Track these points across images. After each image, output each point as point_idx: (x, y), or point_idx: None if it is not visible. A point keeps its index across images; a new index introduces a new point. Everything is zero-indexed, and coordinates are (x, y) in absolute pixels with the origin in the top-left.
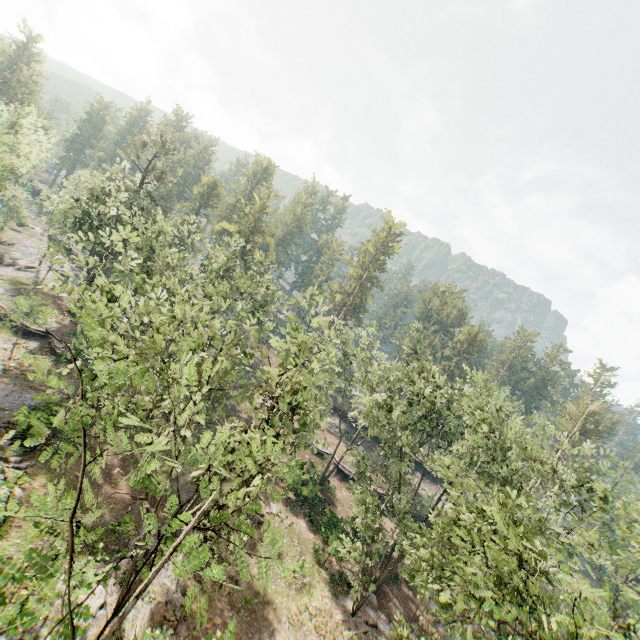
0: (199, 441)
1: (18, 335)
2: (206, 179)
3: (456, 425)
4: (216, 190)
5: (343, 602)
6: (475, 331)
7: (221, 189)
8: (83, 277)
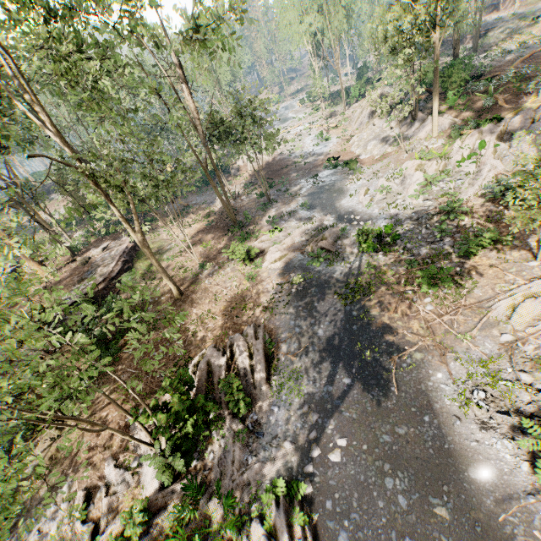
0: None
1: None
2: None
3: None
4: None
5: None
6: None
7: None
8: None
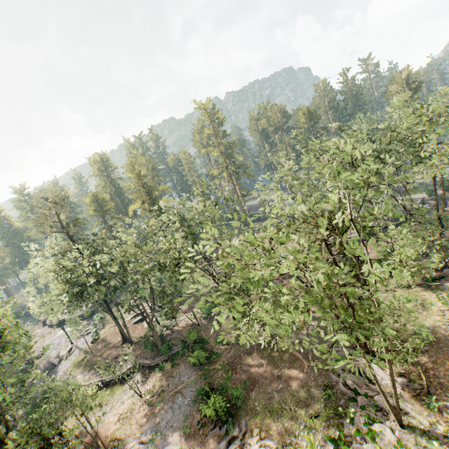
0: (274, 313)
1: (123, 383)
2: (87, 199)
3: (390, 149)
4: (99, 199)
5: (445, 288)
6: (305, 109)
7: (101, 195)
8: (98, 321)
